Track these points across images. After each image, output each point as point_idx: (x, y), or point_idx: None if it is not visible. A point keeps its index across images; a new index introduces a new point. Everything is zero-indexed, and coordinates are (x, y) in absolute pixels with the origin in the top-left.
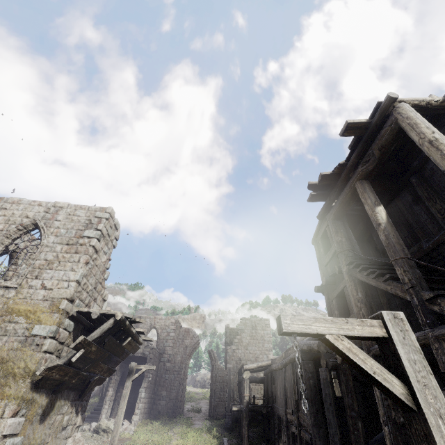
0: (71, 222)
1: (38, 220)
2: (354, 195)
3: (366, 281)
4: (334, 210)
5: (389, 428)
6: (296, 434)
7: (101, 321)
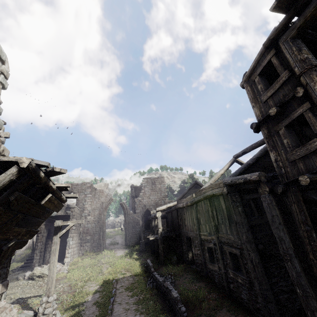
0: None
1: None
2: None
3: None
4: (302, 20)
5: None
6: (214, 249)
7: None
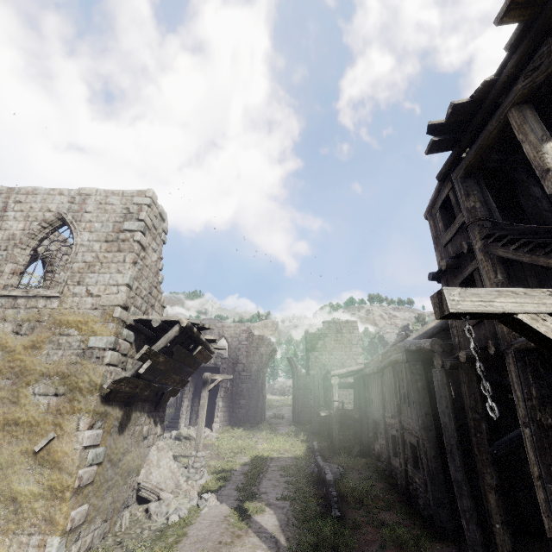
0: (105, 213)
1: (64, 213)
2: (502, 134)
3: (512, 258)
4: (466, 162)
5: (531, 430)
6: (397, 437)
7: (165, 329)
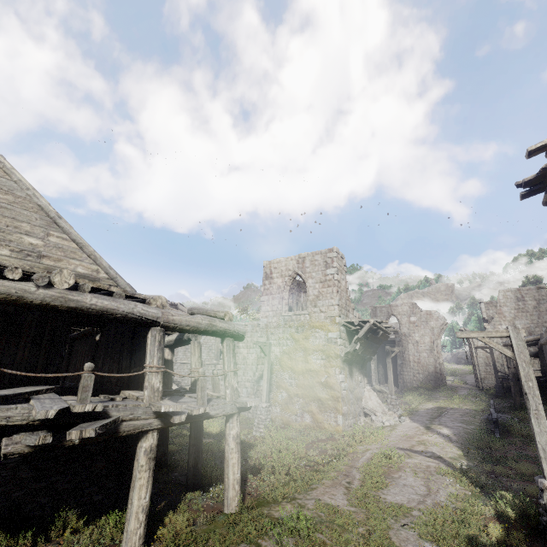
0: (316, 267)
1: (296, 270)
2: None
3: None
4: None
5: None
6: None
7: (360, 325)
